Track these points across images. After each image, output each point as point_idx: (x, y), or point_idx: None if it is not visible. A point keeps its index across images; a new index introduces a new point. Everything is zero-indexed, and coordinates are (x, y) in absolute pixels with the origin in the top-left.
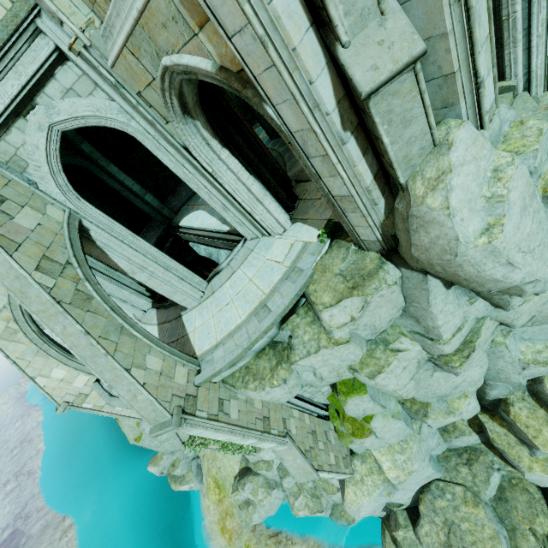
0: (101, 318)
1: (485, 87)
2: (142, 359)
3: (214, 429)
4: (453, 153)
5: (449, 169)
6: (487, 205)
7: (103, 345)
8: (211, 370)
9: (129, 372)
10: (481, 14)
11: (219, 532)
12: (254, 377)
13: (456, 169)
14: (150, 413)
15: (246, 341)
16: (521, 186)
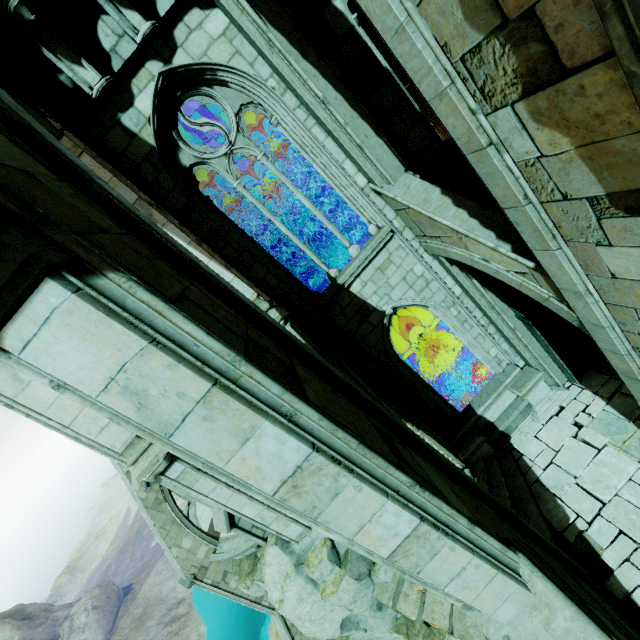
0: (164, 515)
1: (286, 531)
2: (180, 540)
3: (214, 591)
4: (267, 557)
5: (265, 563)
6: (281, 589)
7: (161, 532)
8: (217, 557)
9: (170, 549)
10: (264, 516)
11: (275, 632)
12: (239, 572)
13: (268, 565)
14: (179, 572)
15: (233, 551)
16: (297, 589)
